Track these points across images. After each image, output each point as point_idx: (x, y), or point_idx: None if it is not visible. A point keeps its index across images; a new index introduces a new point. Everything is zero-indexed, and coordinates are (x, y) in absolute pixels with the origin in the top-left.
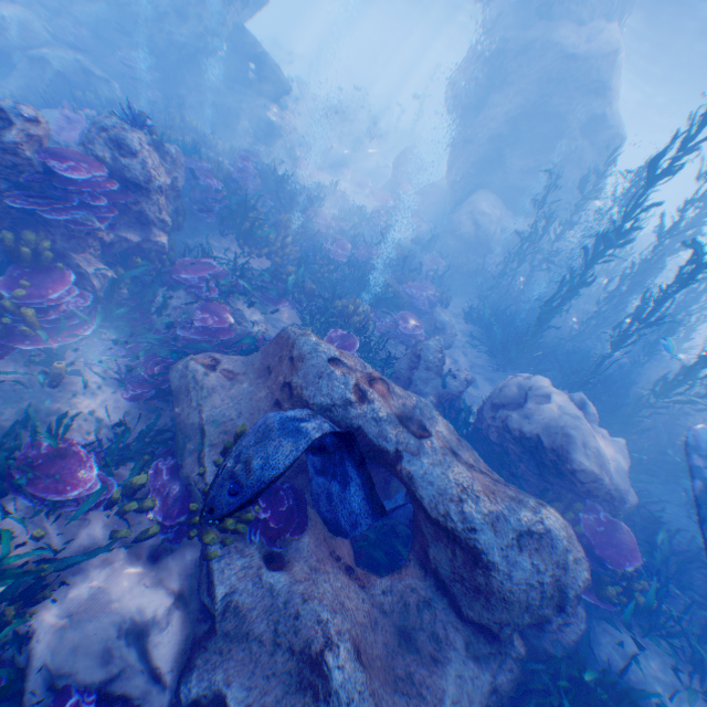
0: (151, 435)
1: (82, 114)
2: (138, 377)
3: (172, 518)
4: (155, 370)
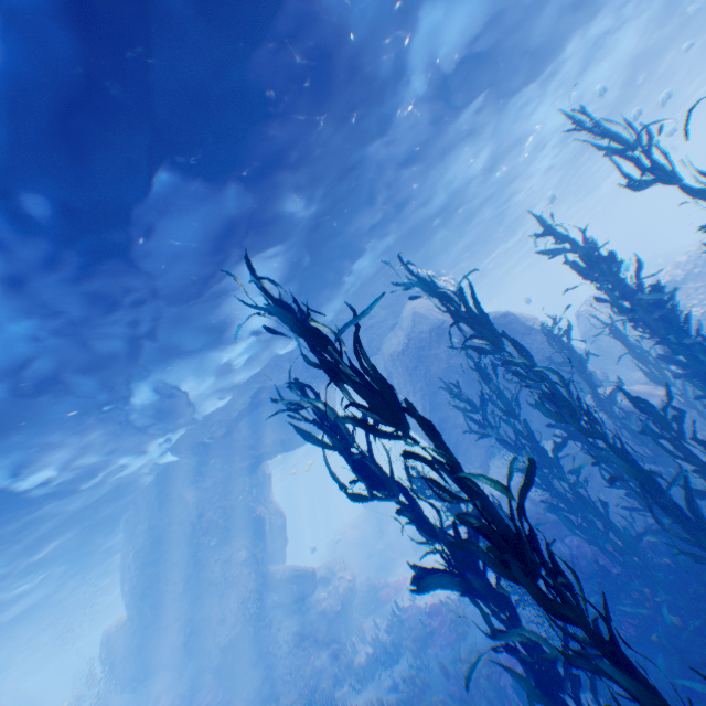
0: None
1: None
2: None
3: None
4: None
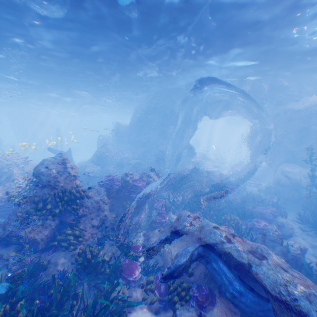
0: (155, 265)
1: (138, 173)
2: (151, 244)
3: (162, 296)
4: (156, 242)
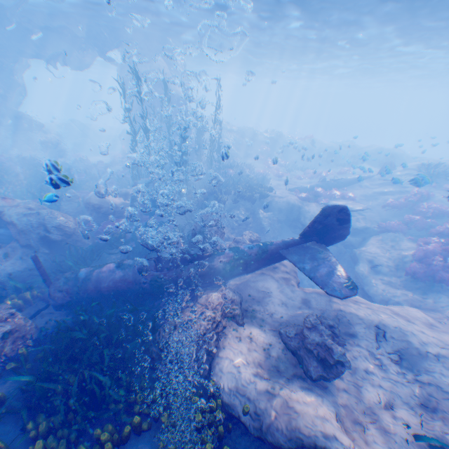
0: None
1: None
2: None
3: None
4: None
